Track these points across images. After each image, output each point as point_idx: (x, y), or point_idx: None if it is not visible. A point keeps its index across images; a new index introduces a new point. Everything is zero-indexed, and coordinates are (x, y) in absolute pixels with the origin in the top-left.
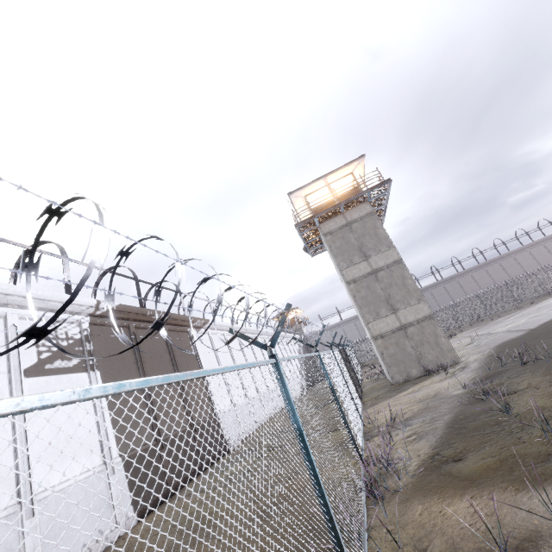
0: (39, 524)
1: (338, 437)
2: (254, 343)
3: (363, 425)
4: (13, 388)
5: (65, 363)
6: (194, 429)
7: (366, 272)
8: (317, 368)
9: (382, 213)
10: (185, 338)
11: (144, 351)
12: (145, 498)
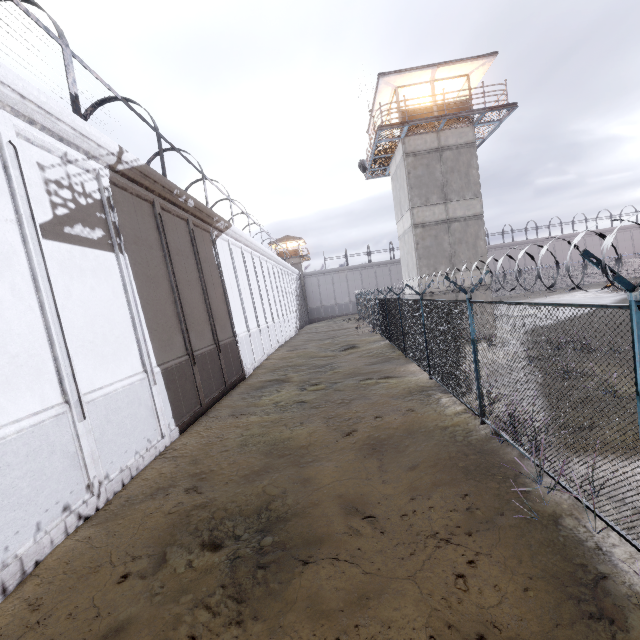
0: (91, 428)
1: (402, 386)
2: (617, 279)
3: (431, 379)
4: (31, 250)
5: (87, 232)
6: (219, 350)
7: (440, 219)
8: (308, 310)
9: None
10: (208, 240)
11: (170, 244)
12: (183, 413)
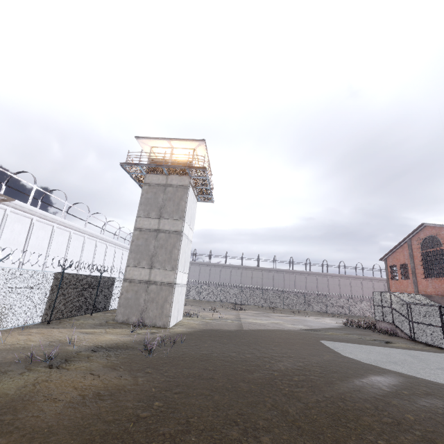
0: None
1: None
2: None
3: None
4: None
5: None
6: None
7: (153, 228)
8: None
9: (210, 193)
10: None
11: None
12: None
